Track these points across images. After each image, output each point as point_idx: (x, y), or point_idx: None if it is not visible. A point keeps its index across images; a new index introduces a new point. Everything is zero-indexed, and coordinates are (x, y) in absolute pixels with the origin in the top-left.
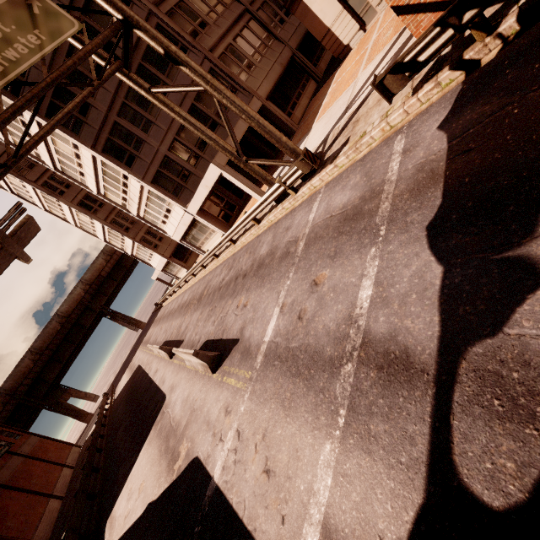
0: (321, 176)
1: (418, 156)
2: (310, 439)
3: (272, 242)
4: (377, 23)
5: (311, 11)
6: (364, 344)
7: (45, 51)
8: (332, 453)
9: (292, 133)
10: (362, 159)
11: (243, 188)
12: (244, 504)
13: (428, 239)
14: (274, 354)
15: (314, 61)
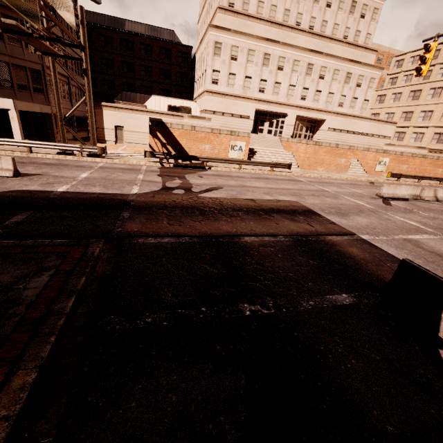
0: (103, 160)
1: (152, 169)
2: (128, 186)
3: (59, 162)
4: (123, 146)
5: (103, 116)
6: (143, 180)
7: (67, 21)
8: (138, 186)
9: (52, 141)
10: (128, 164)
11: (14, 130)
12: (96, 191)
13: (157, 175)
14: (94, 178)
15: (77, 129)
